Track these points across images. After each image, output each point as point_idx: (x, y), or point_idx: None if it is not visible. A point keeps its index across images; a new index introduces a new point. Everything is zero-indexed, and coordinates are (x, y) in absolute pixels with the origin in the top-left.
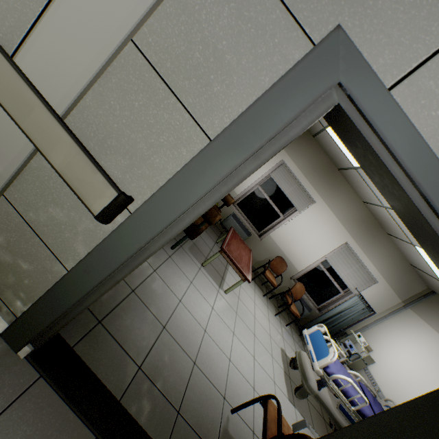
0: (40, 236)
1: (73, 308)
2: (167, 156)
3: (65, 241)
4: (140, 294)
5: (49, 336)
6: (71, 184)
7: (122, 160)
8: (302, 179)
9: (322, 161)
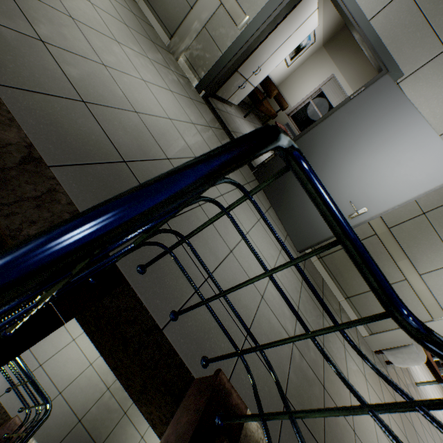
0: (215, 42)
1: (222, 71)
2: (262, 0)
3: (223, 42)
4: (231, 117)
5: (211, 86)
6: (231, 15)
7: (247, 5)
8: (348, 91)
9: (368, 73)
